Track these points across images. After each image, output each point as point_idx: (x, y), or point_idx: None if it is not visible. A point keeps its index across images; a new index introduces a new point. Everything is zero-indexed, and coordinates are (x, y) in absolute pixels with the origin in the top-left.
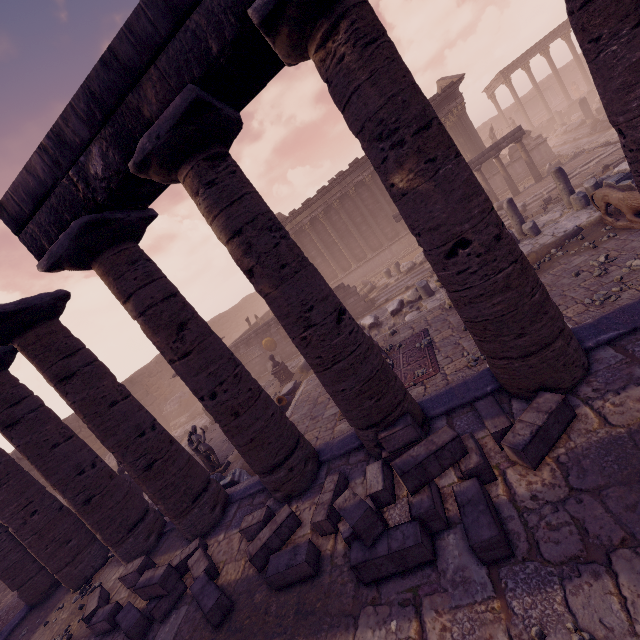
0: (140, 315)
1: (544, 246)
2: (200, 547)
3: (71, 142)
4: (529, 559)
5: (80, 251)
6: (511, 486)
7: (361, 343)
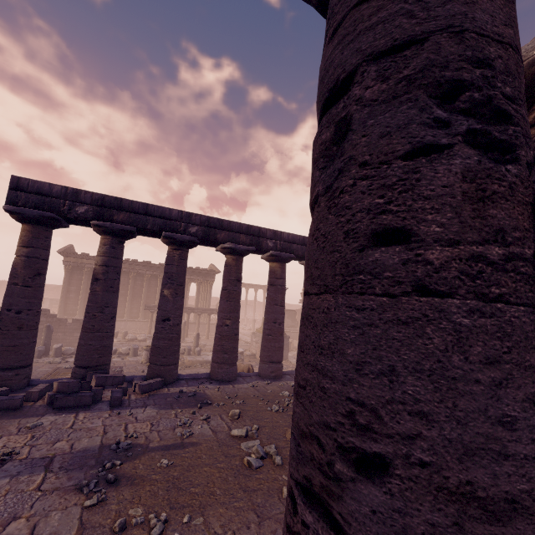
0: (26, 256)
1: (197, 360)
2: None
3: (80, 198)
4: (125, 406)
5: (35, 219)
6: (131, 397)
7: (112, 332)
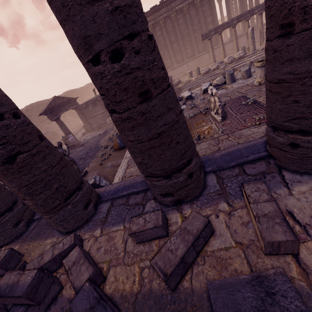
0: None
1: None
2: (77, 245)
3: None
4: None
5: None
6: None
7: None
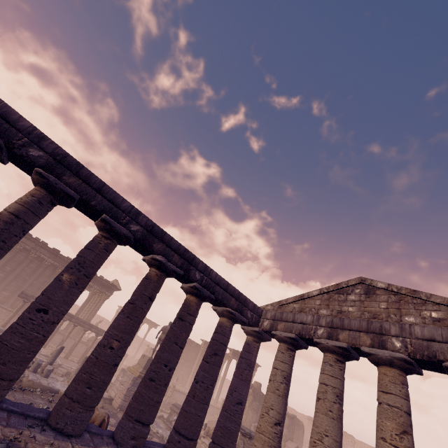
0: None
1: (40, 383)
2: None
3: (42, 143)
4: None
5: None
6: None
7: None
